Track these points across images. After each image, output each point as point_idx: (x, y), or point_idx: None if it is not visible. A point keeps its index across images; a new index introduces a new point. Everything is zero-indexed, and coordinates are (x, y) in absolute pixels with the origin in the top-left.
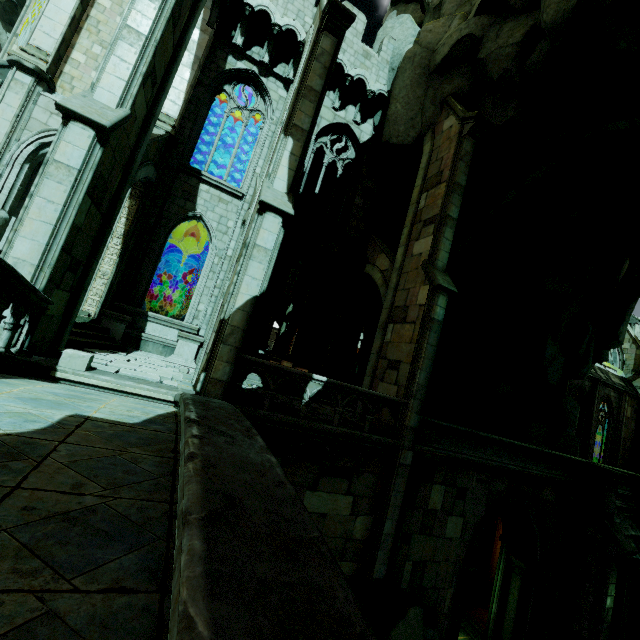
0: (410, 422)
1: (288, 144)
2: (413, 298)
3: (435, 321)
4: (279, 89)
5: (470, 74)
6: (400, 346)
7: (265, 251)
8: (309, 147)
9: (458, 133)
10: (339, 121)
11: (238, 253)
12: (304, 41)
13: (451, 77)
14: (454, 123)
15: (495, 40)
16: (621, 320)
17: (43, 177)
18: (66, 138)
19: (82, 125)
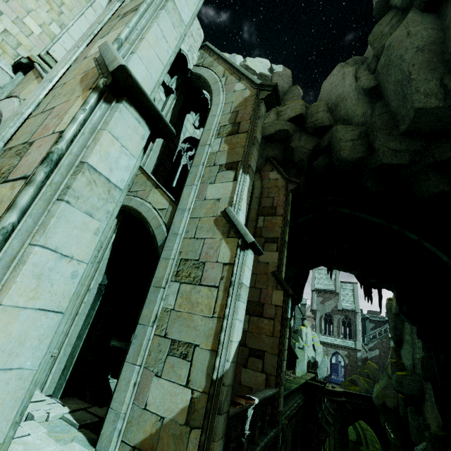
0: (281, 407)
1: (247, 181)
2: (267, 298)
3: (288, 319)
4: (161, 92)
5: (282, 150)
6: (261, 337)
7: (246, 289)
8: (177, 149)
9: (286, 187)
10: (196, 136)
11: (173, 267)
12: (194, 71)
13: (272, 146)
14: (279, 178)
15: (299, 141)
16: (303, 289)
17: (44, 191)
18: (112, 127)
19: (136, 113)
